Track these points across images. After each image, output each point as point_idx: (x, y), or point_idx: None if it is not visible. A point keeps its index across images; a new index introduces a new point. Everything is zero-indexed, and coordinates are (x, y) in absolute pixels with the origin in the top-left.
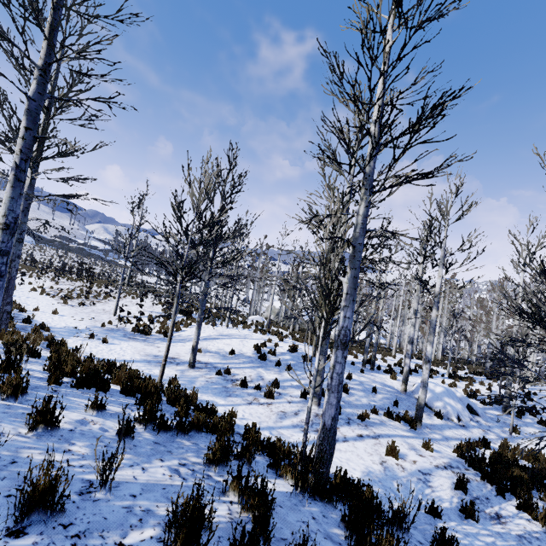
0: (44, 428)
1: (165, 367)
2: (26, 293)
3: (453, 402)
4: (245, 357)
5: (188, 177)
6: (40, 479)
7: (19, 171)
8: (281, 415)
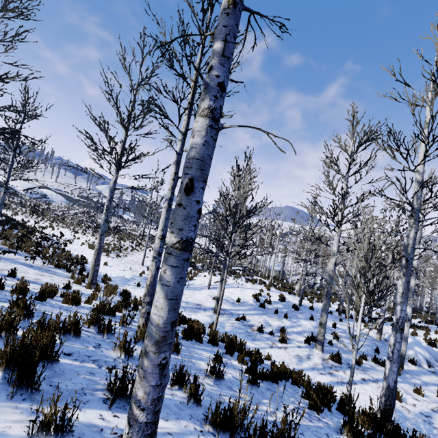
0: (215, 379)
1: (198, 312)
2: (79, 246)
3: (422, 351)
4: (248, 304)
5: (237, 183)
6: (281, 426)
7: (170, 200)
8: (299, 359)
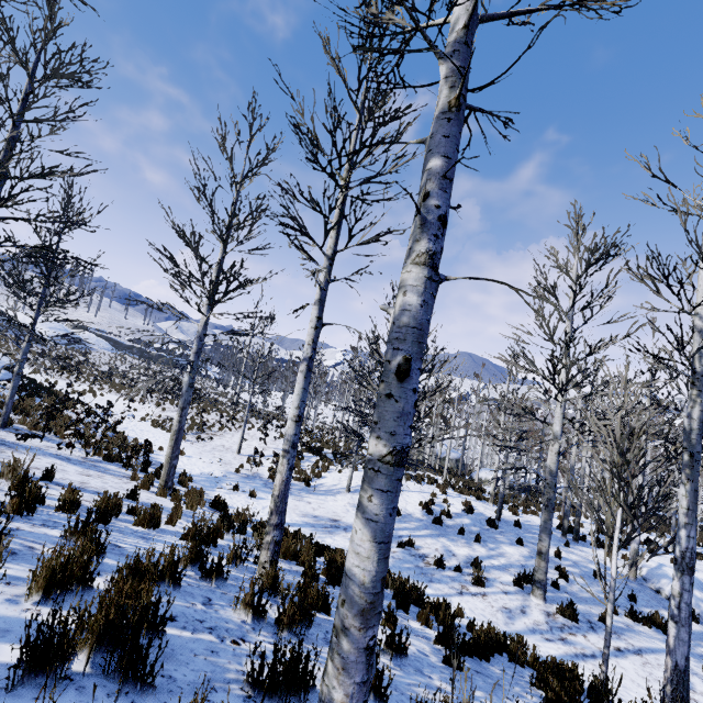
0: (394, 656)
1: (335, 534)
2: (137, 423)
3: None
4: (415, 519)
5: None
6: None
7: (310, 361)
8: (507, 614)
